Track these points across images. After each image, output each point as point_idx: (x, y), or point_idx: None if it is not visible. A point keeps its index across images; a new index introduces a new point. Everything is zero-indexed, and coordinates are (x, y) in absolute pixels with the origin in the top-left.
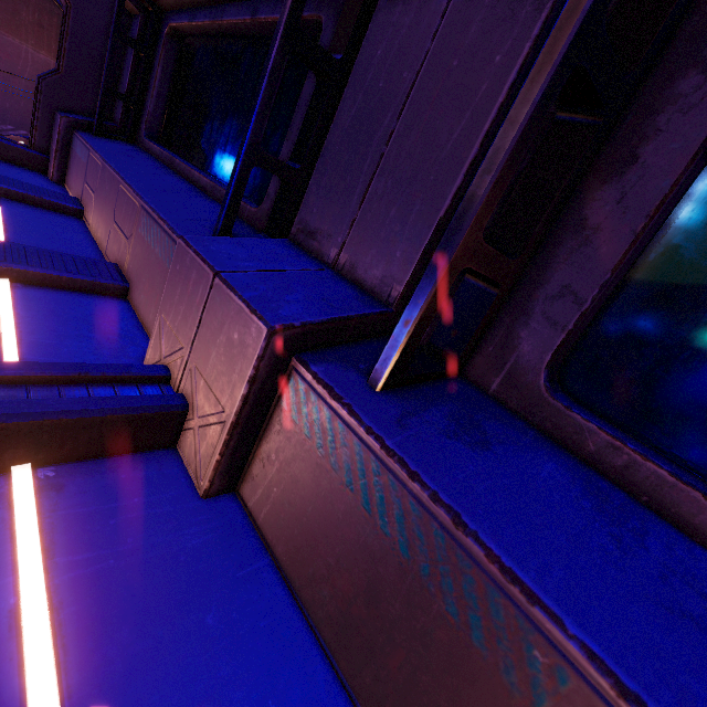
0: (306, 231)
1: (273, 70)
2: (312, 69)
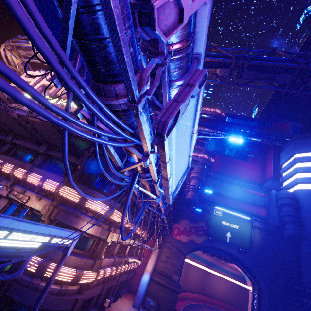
0: (0, 151)
1: (0, 145)
2: (3, 145)
